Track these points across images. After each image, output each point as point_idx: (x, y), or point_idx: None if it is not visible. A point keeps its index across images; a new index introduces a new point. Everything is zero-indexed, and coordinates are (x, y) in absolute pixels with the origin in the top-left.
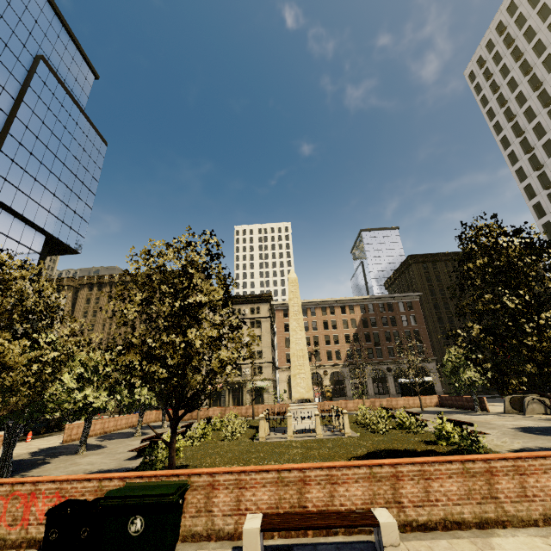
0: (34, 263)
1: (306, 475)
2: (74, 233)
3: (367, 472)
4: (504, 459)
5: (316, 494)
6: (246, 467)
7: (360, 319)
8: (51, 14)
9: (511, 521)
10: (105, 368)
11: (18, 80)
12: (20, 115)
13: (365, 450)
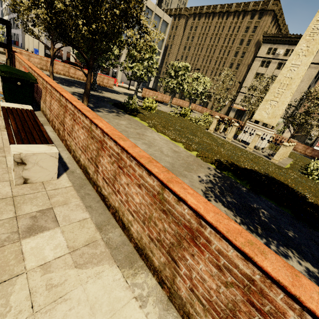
0: None
1: (67, 105)
2: None
3: (88, 125)
4: (242, 254)
5: (68, 121)
6: (56, 85)
7: None
8: None
9: (173, 295)
10: (146, 54)
11: None
12: None
13: (253, 168)
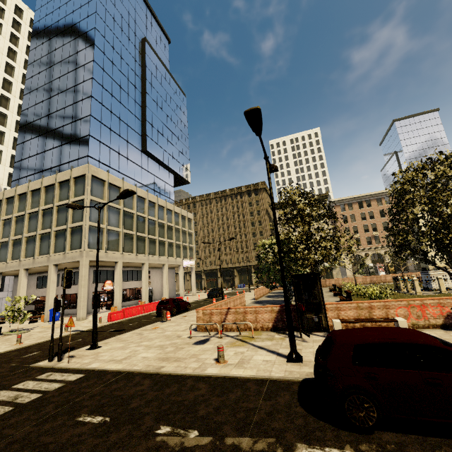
0: (172, 194)
1: None
2: (185, 169)
3: None
4: None
5: None
6: None
7: None
8: None
9: None
10: None
11: (139, 64)
12: (147, 91)
13: None
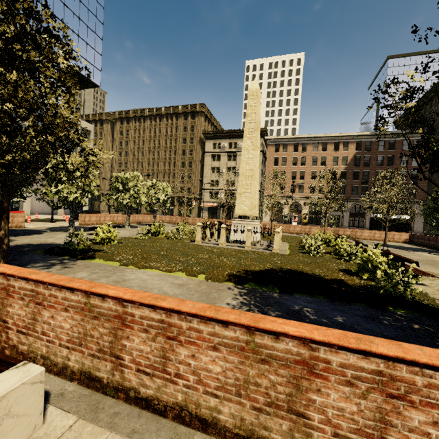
0: None
1: (10, 284)
2: (90, 66)
3: (81, 301)
4: (361, 353)
5: (18, 311)
6: None
7: (352, 157)
8: None
9: None
10: (77, 171)
11: None
12: None
13: (266, 267)
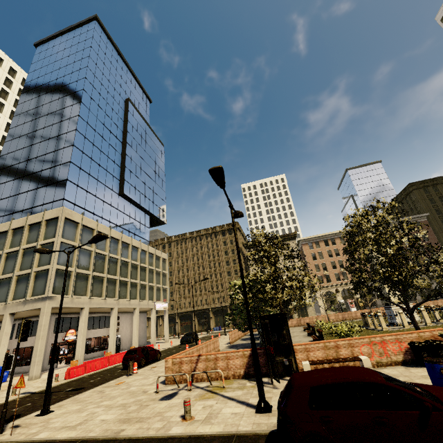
0: (147, 234)
1: None
2: (161, 211)
3: None
4: None
5: None
6: None
7: None
8: (125, 69)
9: None
10: None
11: (121, 118)
12: (128, 141)
13: None
